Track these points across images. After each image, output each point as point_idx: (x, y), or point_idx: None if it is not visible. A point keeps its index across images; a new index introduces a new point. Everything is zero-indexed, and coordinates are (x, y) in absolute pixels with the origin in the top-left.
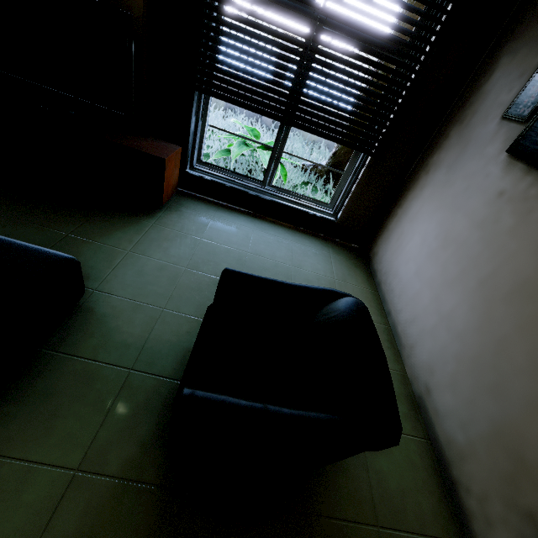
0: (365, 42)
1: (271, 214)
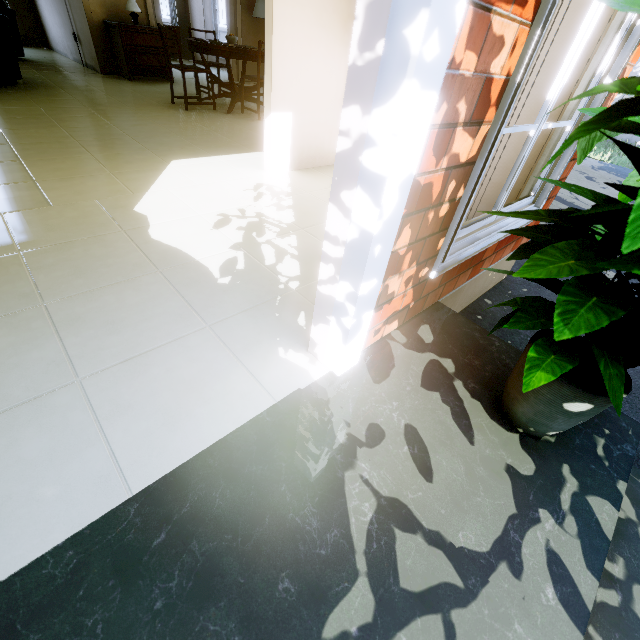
0: None
1: None
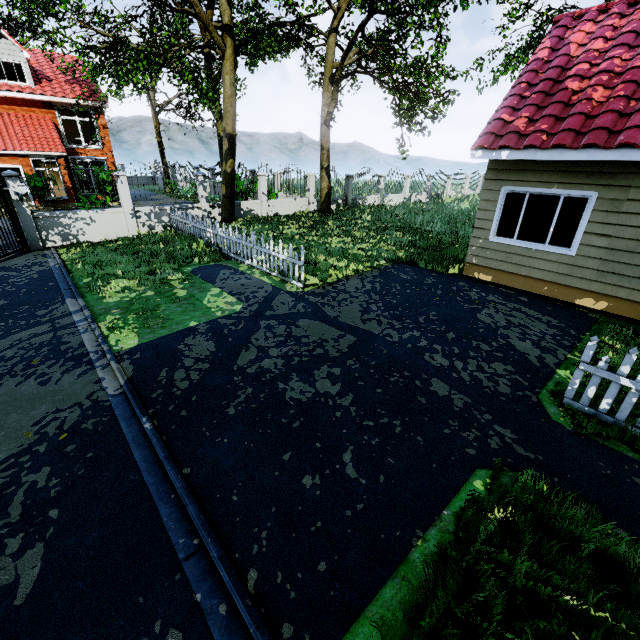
0: None
1: None
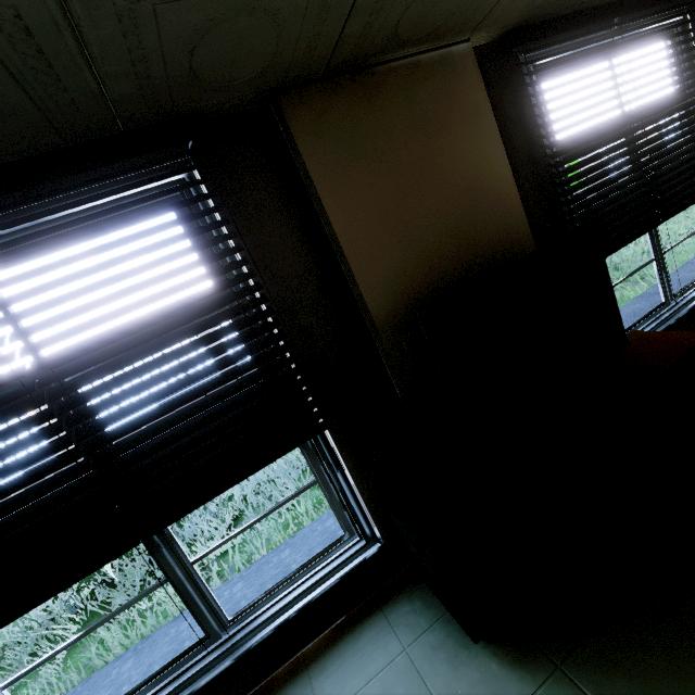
0: (659, 112)
1: (693, 327)
